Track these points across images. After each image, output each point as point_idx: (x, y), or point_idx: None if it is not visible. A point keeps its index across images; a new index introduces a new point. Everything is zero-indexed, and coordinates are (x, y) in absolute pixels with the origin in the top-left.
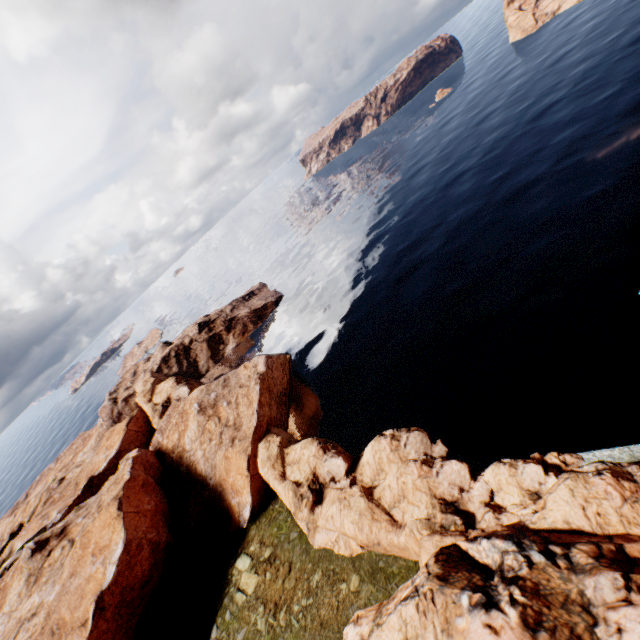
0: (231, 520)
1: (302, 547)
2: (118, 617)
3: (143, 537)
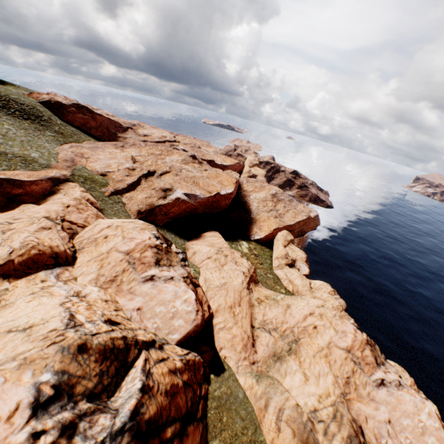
0: (248, 232)
1: (269, 266)
2: (210, 203)
3: (231, 198)
